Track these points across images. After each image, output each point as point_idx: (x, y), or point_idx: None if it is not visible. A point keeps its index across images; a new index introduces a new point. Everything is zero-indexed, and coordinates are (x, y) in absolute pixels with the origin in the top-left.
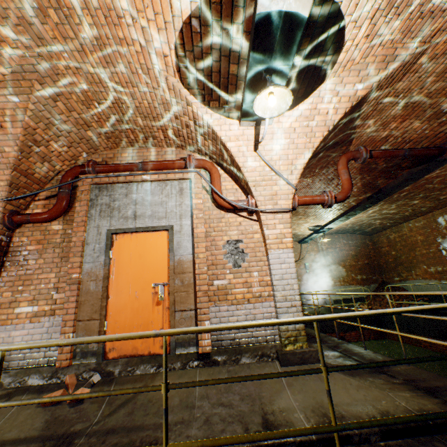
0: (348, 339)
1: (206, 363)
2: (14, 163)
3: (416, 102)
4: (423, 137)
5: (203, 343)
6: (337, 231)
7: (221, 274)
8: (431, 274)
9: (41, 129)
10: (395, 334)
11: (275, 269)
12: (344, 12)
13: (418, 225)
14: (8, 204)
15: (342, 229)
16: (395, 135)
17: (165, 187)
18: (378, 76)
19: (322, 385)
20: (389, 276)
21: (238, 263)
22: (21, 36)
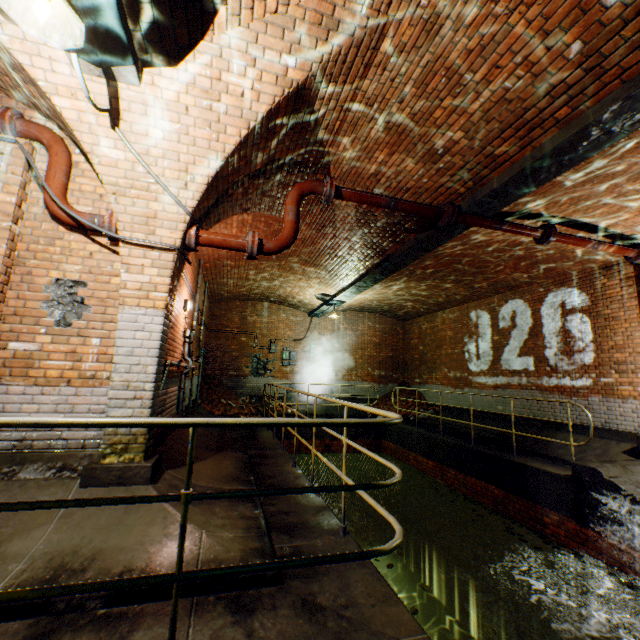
0: (334, 449)
1: None
2: None
3: (401, 125)
4: (423, 189)
5: None
6: (362, 308)
7: (29, 334)
8: (449, 380)
9: None
10: (390, 448)
11: (124, 339)
12: None
13: (451, 317)
14: None
15: (368, 306)
16: (388, 175)
17: None
18: (319, 52)
19: (120, 518)
20: (411, 376)
21: (68, 320)
22: None
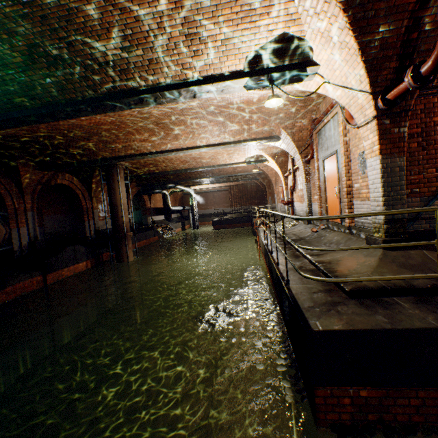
0: None
1: (349, 232)
2: (292, 140)
3: None
4: None
5: (346, 221)
6: None
7: (356, 180)
8: None
9: (287, 125)
10: None
11: (369, 176)
12: (248, 47)
13: None
14: (301, 155)
15: None
16: None
17: (333, 123)
18: None
19: (360, 257)
20: None
21: (363, 171)
22: (255, 116)
